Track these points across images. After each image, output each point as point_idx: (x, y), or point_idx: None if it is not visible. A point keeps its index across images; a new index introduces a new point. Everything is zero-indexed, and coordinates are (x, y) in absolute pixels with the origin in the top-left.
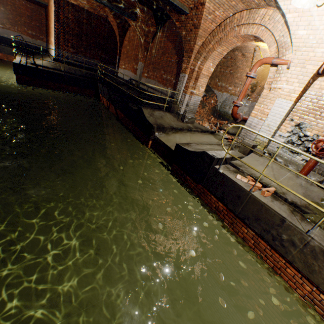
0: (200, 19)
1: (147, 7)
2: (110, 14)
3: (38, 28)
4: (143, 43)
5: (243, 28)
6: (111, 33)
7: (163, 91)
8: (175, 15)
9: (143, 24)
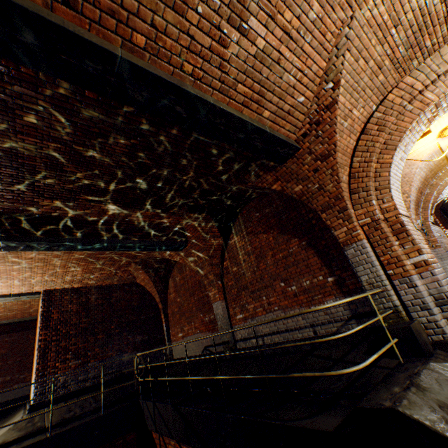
0: (332, 135)
1: (202, 212)
2: (138, 270)
3: (19, 363)
4: (208, 270)
5: (428, 93)
6: (144, 296)
7: (313, 318)
8: (267, 175)
9: (199, 241)
